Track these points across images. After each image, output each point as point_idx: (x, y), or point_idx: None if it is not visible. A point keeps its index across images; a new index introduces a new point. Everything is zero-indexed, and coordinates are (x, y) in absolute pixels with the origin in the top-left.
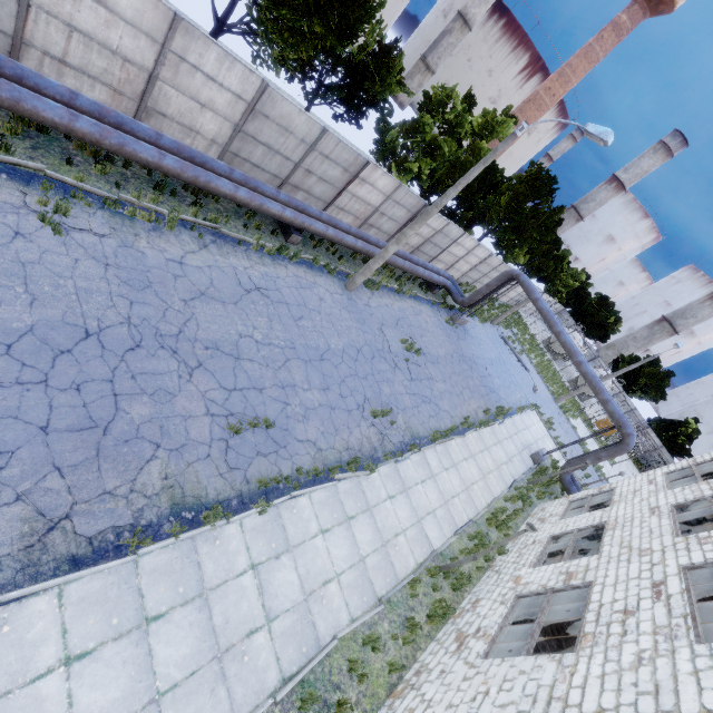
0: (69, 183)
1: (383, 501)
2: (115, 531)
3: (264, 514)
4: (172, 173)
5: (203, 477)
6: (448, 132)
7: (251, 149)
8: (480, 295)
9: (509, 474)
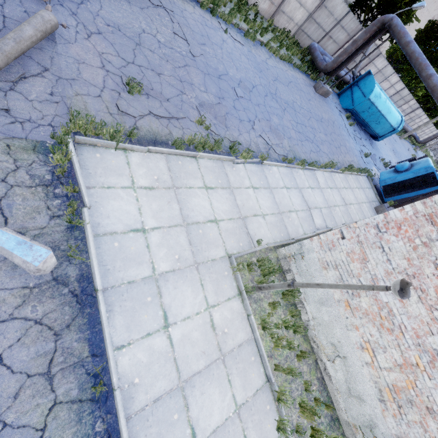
0: None
1: None
2: None
3: None
4: None
5: None
6: None
7: None
8: (429, 139)
9: None
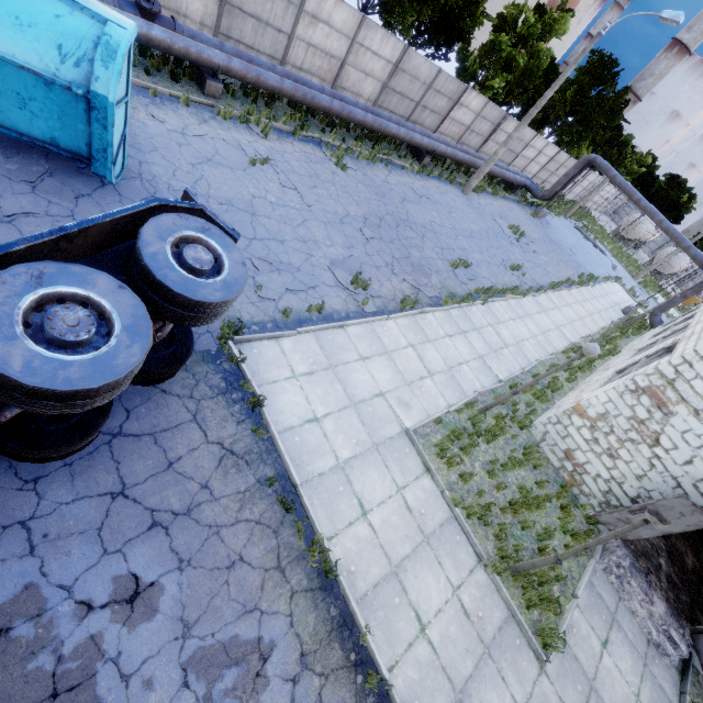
0: (330, 143)
1: (535, 314)
2: (436, 299)
3: (483, 306)
4: (369, 125)
5: (452, 285)
6: (520, 44)
7: (390, 100)
8: (559, 186)
9: (607, 317)
